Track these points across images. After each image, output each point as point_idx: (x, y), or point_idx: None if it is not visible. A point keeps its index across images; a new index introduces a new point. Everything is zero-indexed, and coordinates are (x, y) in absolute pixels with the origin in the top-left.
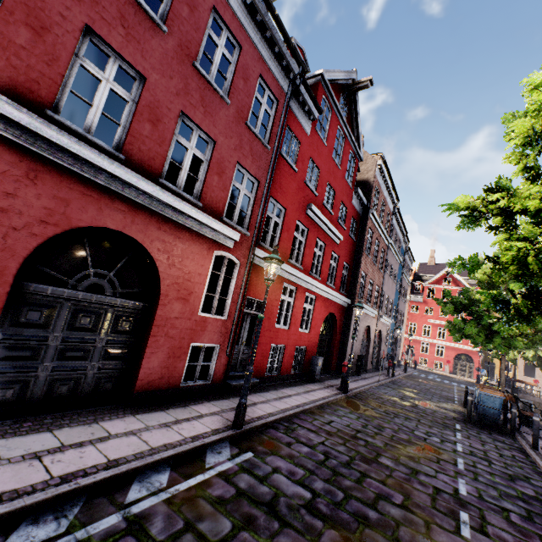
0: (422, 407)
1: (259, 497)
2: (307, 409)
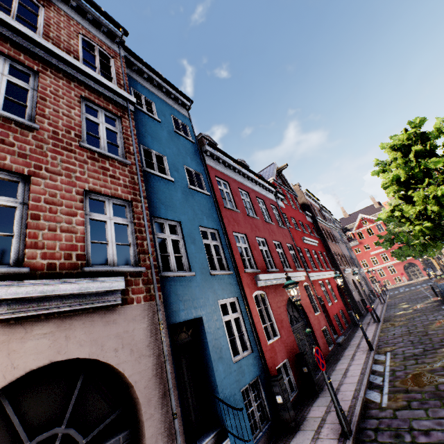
0: (419, 308)
1: (410, 356)
2: (378, 335)
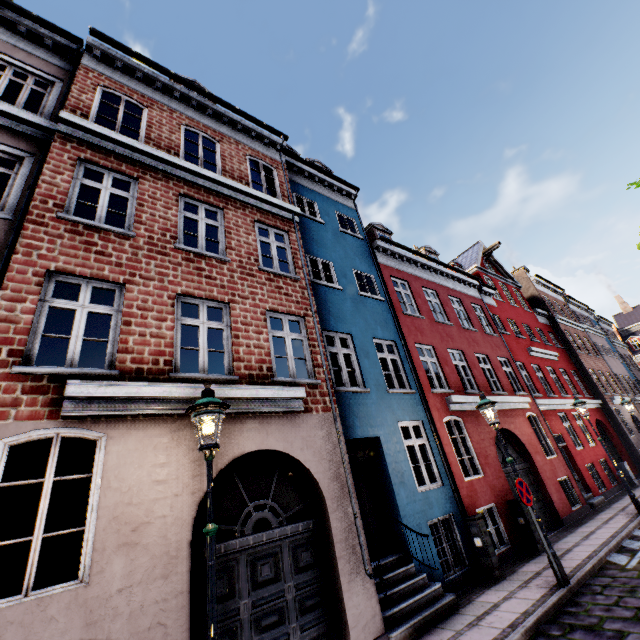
0: None
1: None
2: None
